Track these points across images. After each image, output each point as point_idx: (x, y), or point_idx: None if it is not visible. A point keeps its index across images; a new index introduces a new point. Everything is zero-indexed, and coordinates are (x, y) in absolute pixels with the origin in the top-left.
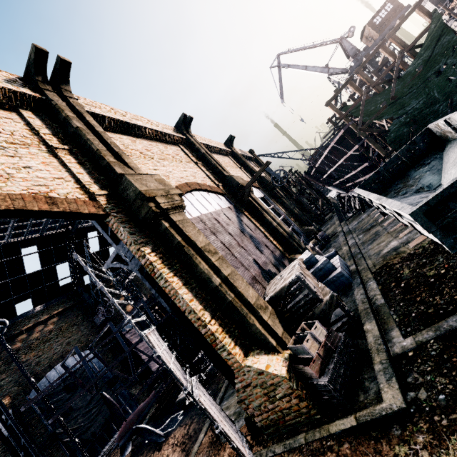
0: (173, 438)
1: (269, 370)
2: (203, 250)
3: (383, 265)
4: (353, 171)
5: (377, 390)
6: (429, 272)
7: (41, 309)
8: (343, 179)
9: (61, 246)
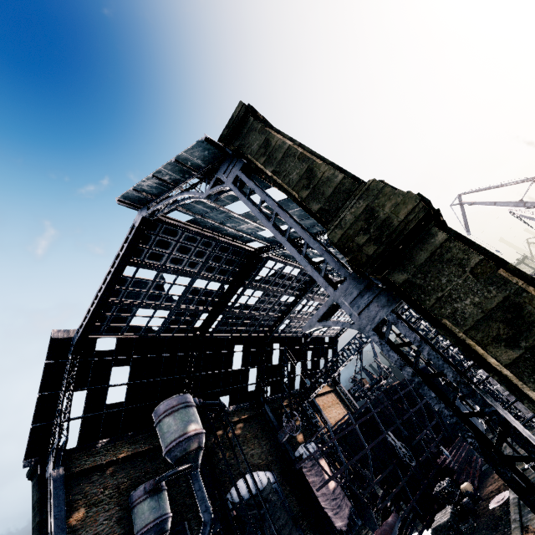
0: None
1: None
2: None
3: None
4: None
5: None
6: None
7: (233, 410)
8: None
9: (255, 351)
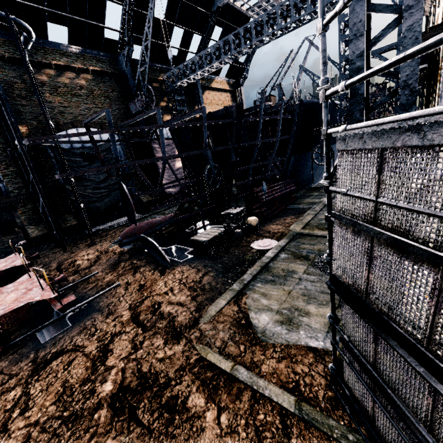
0: (180, 273)
1: None
2: None
3: None
4: None
5: None
6: None
7: (77, 52)
8: None
9: None
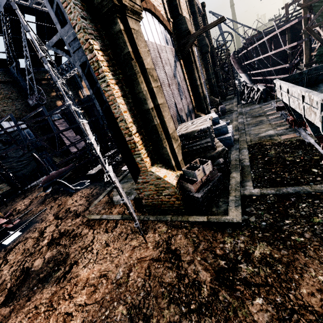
0: (81, 193)
1: (165, 179)
2: (147, 72)
3: (258, 143)
4: (271, 67)
5: (225, 209)
6: (288, 158)
7: None
8: (259, 72)
9: None
